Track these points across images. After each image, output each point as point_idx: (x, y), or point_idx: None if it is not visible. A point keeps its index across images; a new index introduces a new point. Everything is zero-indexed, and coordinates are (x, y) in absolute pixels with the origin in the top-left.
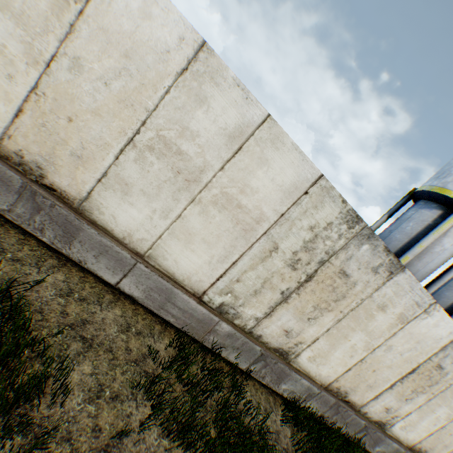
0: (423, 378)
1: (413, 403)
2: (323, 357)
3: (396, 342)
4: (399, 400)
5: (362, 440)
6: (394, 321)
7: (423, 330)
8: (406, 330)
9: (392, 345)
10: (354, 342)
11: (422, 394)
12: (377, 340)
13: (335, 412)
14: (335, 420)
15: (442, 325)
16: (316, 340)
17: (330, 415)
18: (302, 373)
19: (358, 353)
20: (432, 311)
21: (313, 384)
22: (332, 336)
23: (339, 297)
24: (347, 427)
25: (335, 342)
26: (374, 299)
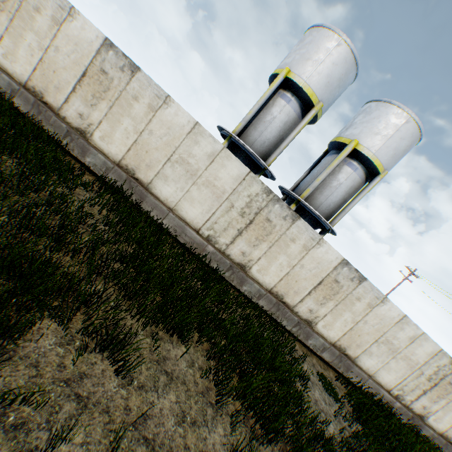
0: (97, 83)
1: (99, 111)
2: (14, 56)
3: (61, 45)
4: (87, 106)
5: (73, 148)
6: (52, 24)
7: (76, 33)
8: (64, 33)
9: (59, 47)
10: (31, 42)
11: (104, 102)
12: (46, 41)
13: (39, 112)
14: (43, 121)
15: (88, 30)
16: (3, 38)
17: (37, 116)
18: (3, 71)
19: (37, 54)
20: (76, 15)
21: (13, 81)
22: (13, 36)
23: (6, 0)
24: (54, 131)
25: (17, 41)
26: (29, 2)
